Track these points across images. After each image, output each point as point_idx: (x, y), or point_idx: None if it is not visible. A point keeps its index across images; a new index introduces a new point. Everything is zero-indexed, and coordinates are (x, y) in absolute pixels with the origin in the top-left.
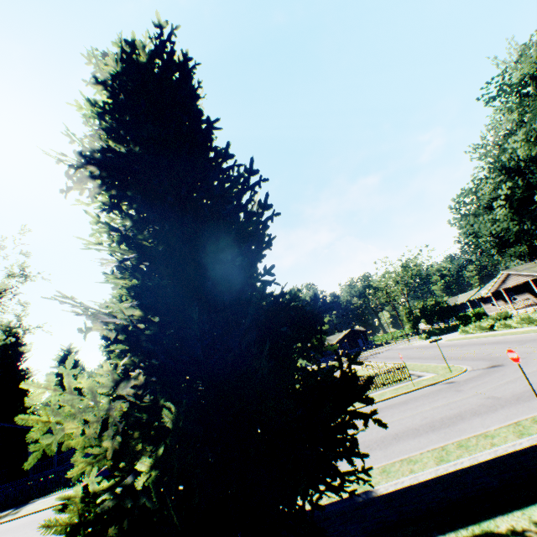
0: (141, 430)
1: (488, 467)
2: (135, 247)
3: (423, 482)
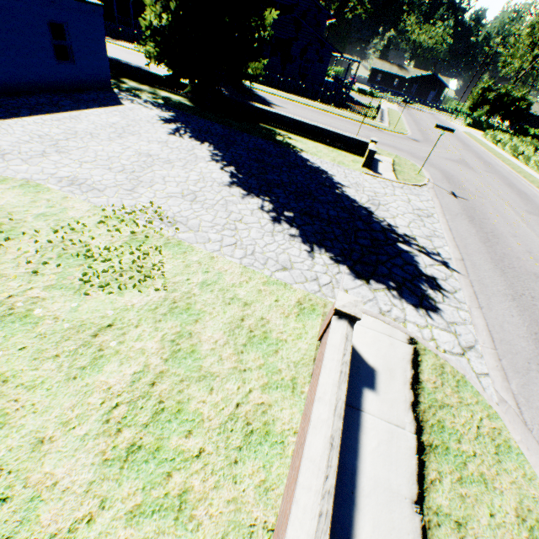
0: (170, 12)
1: (295, 122)
2: None
3: (271, 112)
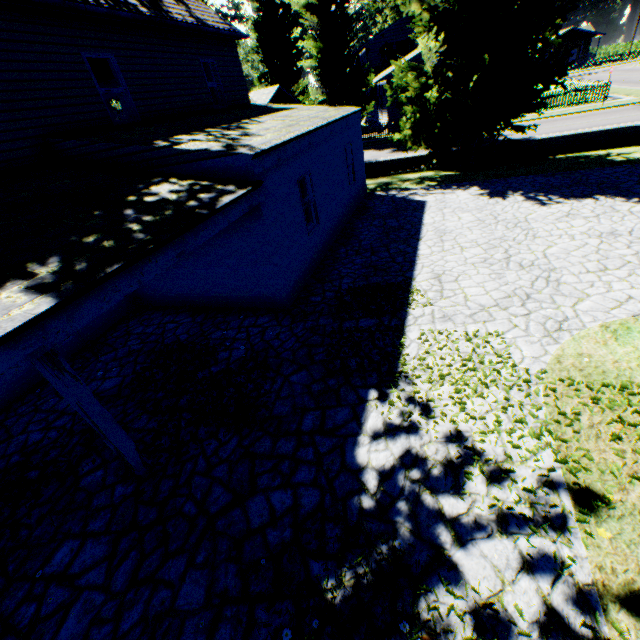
0: (441, 78)
1: (605, 134)
2: None
3: (563, 136)
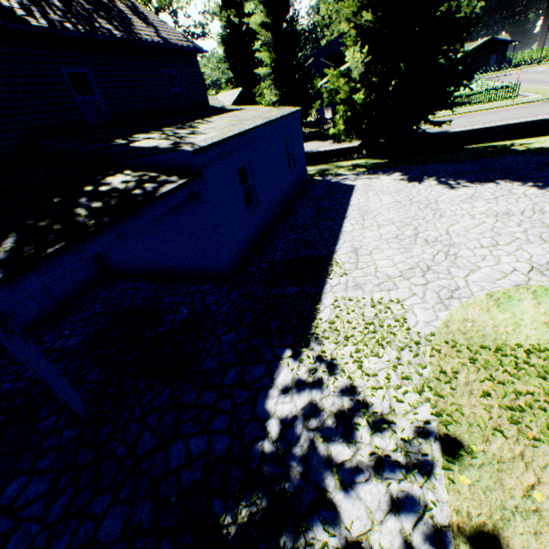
0: (367, 83)
1: (510, 127)
2: None
3: (474, 129)
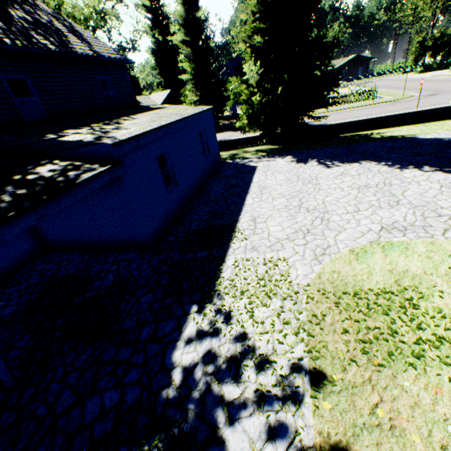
0: (262, 88)
1: (370, 121)
2: (264, 5)
3: (344, 122)
